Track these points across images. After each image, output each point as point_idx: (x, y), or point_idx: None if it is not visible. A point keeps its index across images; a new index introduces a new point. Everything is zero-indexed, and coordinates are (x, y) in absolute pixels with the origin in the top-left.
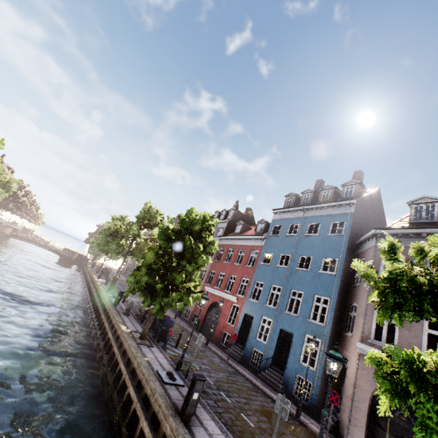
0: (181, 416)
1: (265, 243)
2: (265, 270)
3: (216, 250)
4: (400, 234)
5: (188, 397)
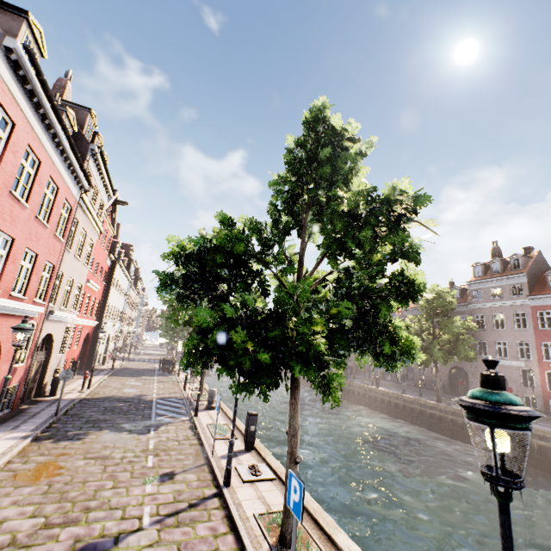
0: None
1: None
2: None
3: None
4: None
5: None
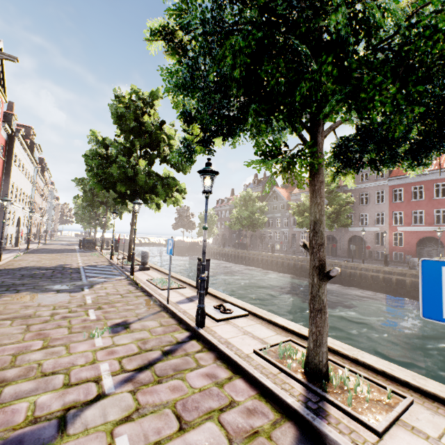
0: None
1: None
2: None
3: None
4: None
5: None
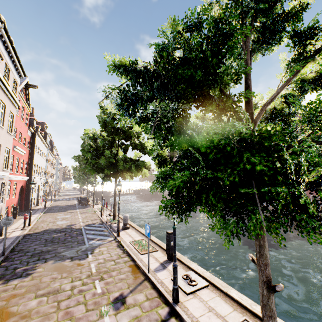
0: None
1: None
2: None
3: None
4: None
5: None
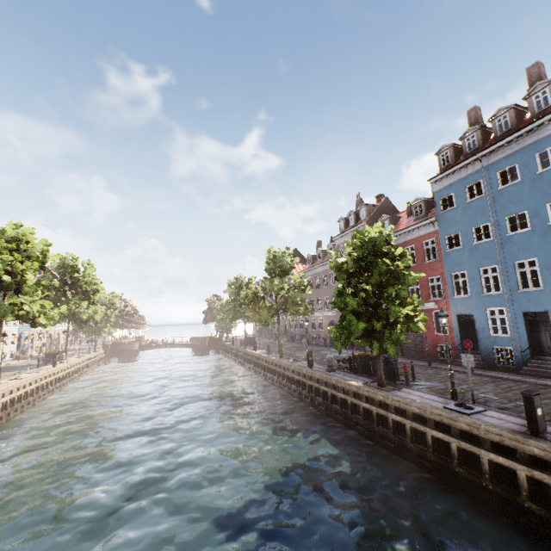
0: (534, 435)
1: (440, 225)
2: (458, 256)
3: (409, 260)
4: None
5: (531, 415)
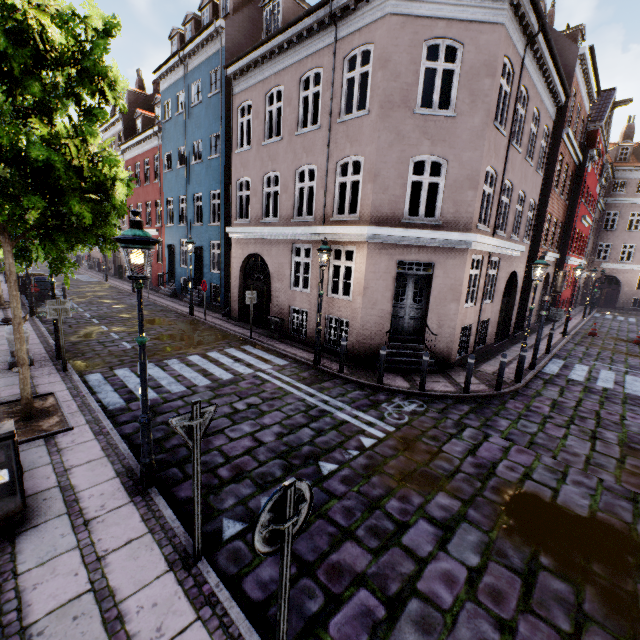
0: None
1: (163, 138)
2: (170, 180)
3: None
4: (245, 68)
5: None
